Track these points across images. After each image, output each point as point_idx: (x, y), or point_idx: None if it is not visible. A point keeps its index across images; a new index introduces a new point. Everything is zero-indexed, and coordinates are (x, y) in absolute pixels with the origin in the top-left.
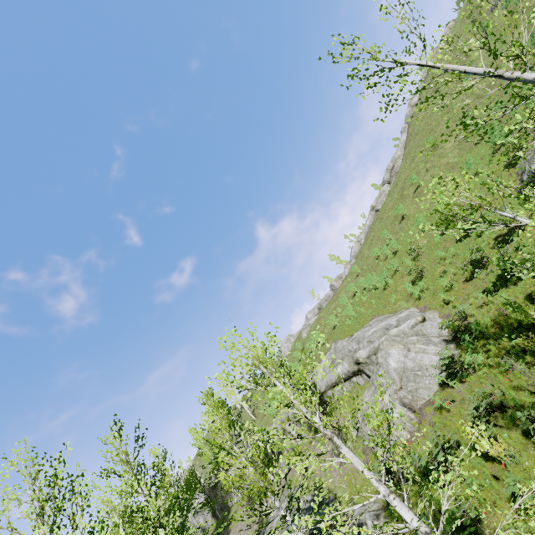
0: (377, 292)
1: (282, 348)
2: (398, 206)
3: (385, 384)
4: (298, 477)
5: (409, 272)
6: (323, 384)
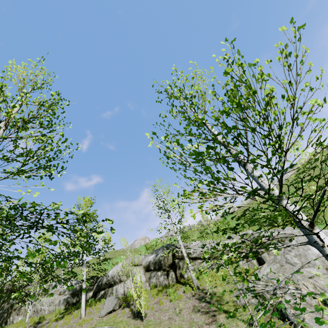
0: (257, 226)
1: (136, 241)
2: (290, 189)
3: (300, 265)
4: (124, 319)
5: (309, 214)
6: (197, 249)
